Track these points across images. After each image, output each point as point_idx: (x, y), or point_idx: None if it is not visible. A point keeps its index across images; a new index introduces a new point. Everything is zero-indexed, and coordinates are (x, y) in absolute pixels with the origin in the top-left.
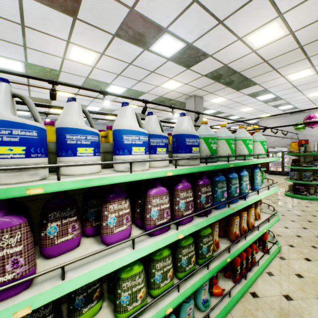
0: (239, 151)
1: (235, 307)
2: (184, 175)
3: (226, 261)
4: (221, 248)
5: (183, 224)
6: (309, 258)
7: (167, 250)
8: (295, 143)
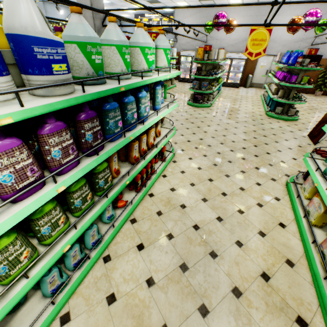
0: (138, 65)
1: (137, 208)
2: (48, 113)
3: (126, 184)
4: (122, 173)
5: (65, 173)
6: (192, 157)
7: (50, 204)
8: (201, 49)
